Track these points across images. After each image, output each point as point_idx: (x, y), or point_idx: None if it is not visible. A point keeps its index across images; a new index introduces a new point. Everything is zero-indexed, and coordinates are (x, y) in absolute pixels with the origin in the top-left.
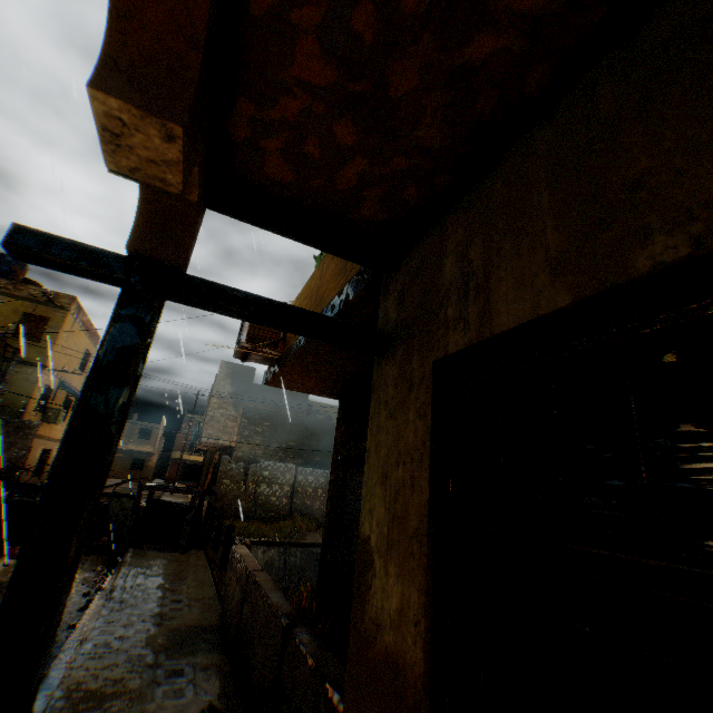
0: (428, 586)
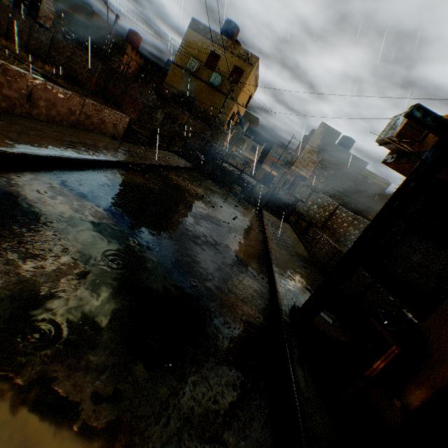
0: None
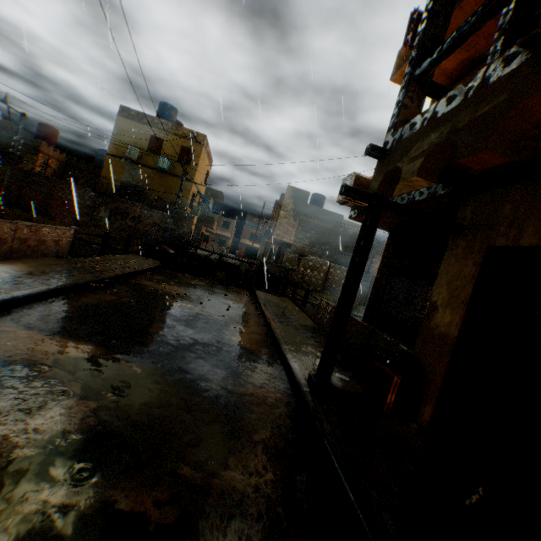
0: (463, 316)
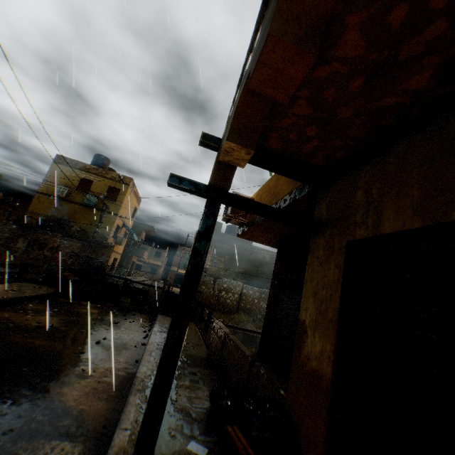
0: (336, 343)
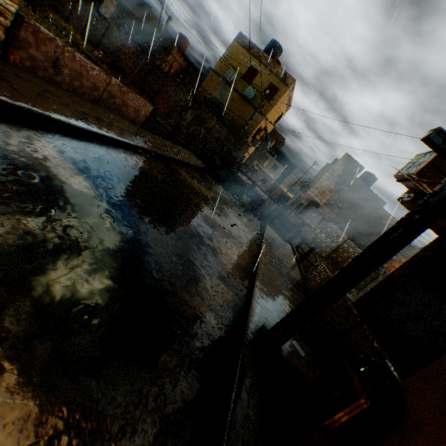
0: None
